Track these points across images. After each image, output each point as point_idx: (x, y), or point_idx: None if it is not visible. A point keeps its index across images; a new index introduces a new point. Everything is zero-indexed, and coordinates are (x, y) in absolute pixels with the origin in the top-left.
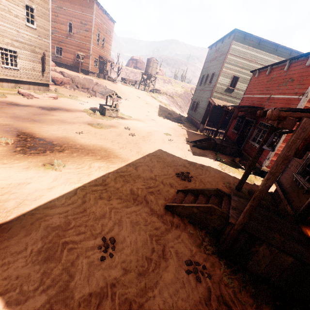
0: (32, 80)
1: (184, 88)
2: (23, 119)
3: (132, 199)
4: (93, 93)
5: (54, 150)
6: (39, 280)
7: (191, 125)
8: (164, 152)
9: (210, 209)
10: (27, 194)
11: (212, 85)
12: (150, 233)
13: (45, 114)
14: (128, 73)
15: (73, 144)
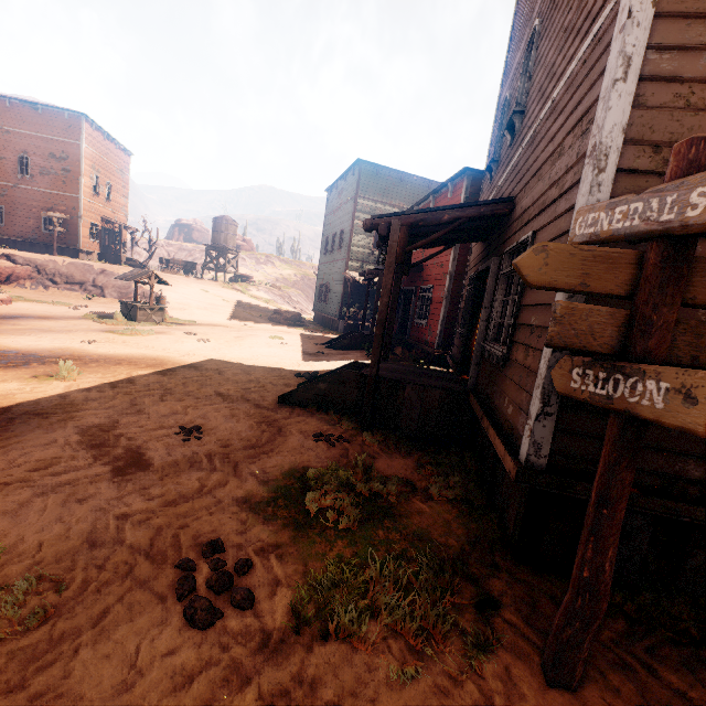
0: None
1: (301, 270)
2: None
3: (220, 398)
4: (97, 291)
5: (45, 363)
6: (94, 458)
7: (323, 328)
8: (272, 357)
9: (342, 376)
10: (23, 403)
11: (345, 249)
12: (256, 421)
13: None
14: (173, 253)
15: (84, 355)
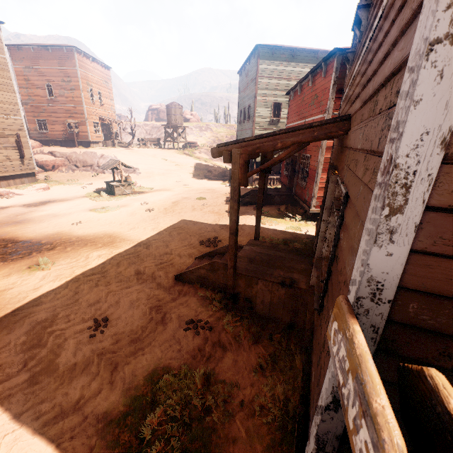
0: (10, 173)
1: (231, 131)
2: (2, 224)
3: (136, 279)
4: (100, 170)
5: (42, 250)
6: (24, 363)
7: None
8: (191, 221)
9: (214, 265)
10: (9, 299)
11: (251, 121)
12: (151, 306)
13: (31, 211)
14: (148, 131)
15: (68, 238)
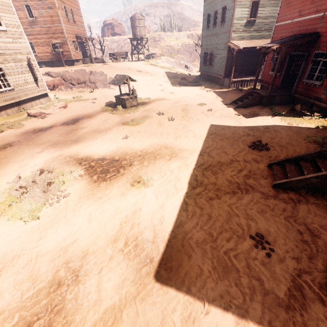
0: (31, 95)
1: (179, 39)
2: (63, 144)
3: (238, 190)
4: (93, 85)
5: (124, 167)
6: (240, 292)
7: (211, 84)
8: (217, 127)
9: None
10: (150, 220)
11: (228, 24)
12: (283, 217)
13: (74, 129)
14: (109, 46)
15: (133, 152)
